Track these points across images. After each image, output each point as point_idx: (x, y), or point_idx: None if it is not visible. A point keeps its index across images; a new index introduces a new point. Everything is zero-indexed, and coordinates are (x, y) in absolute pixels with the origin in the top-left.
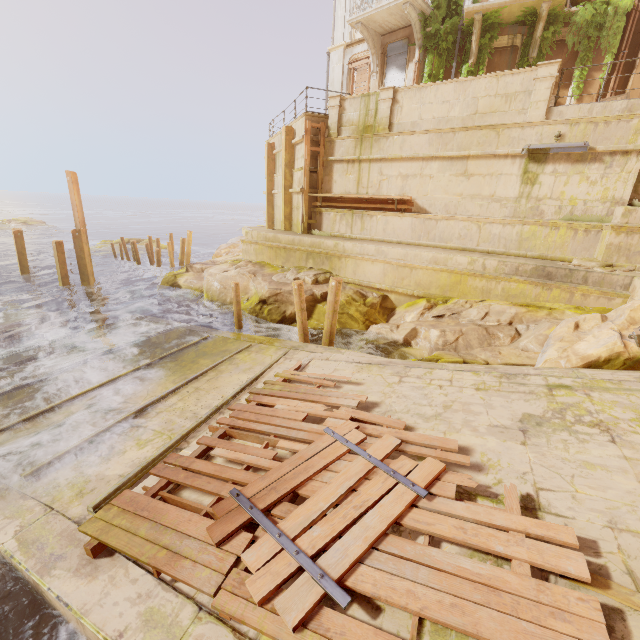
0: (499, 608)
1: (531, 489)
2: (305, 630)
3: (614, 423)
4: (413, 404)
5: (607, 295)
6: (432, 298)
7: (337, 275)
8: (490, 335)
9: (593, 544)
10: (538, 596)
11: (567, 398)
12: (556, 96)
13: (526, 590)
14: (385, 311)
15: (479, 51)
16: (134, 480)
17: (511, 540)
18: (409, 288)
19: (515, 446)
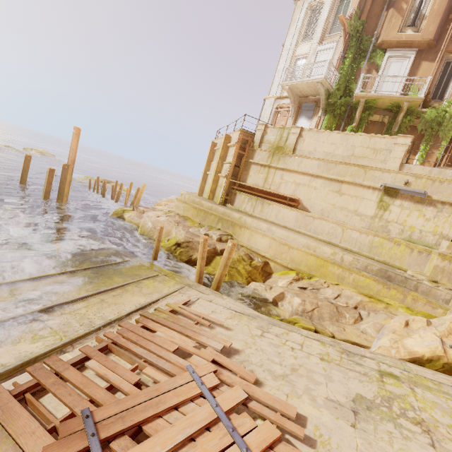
0: None
1: None
2: None
3: (434, 425)
4: (267, 359)
5: (432, 304)
6: (300, 273)
7: (236, 238)
8: (339, 313)
9: None
10: None
11: (395, 388)
12: (408, 157)
13: None
14: (264, 273)
15: (360, 120)
16: (11, 373)
17: None
18: (285, 261)
19: (346, 426)
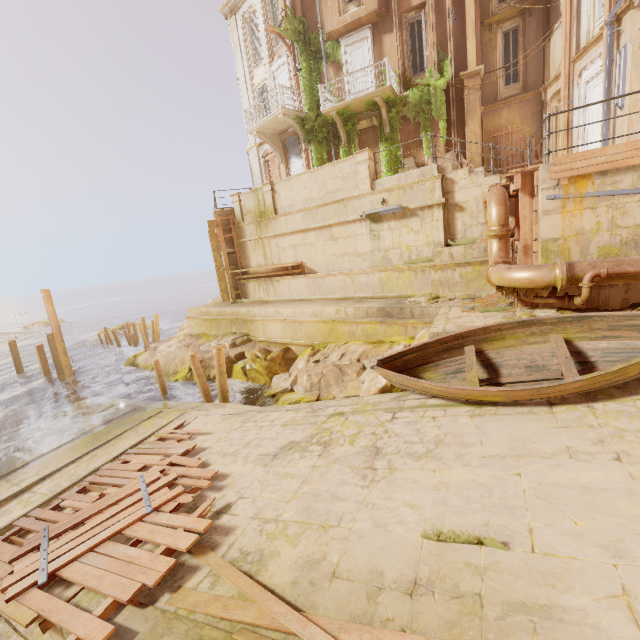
0: (121, 573)
1: (236, 499)
2: (14, 601)
3: (337, 440)
4: (228, 445)
5: (428, 325)
6: (317, 345)
7: (253, 336)
8: (342, 373)
9: (231, 530)
10: (148, 563)
11: (330, 423)
12: (375, 172)
13: (146, 561)
14: (287, 362)
15: (348, 135)
16: (4, 531)
17: (170, 533)
18: (302, 339)
19: (258, 468)
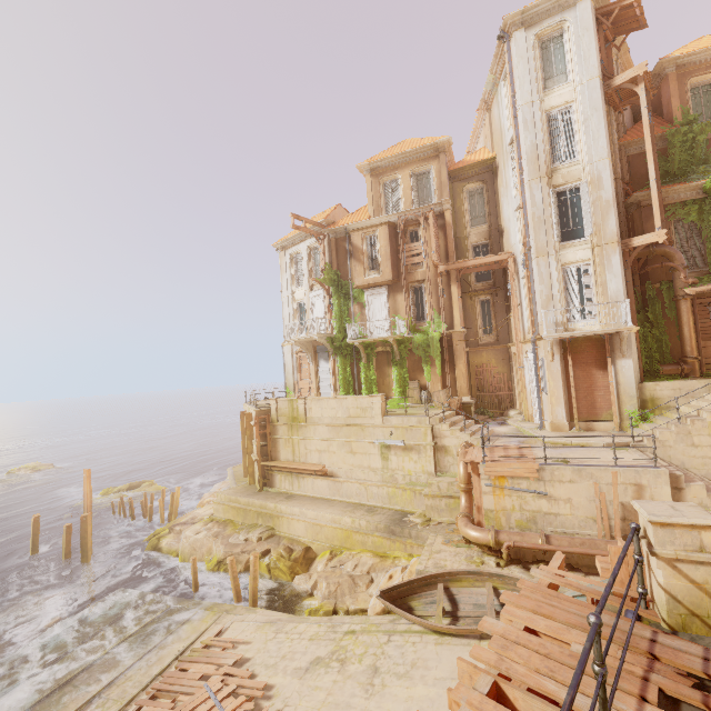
0: None
1: (283, 706)
2: None
3: (350, 658)
4: (268, 657)
5: (421, 546)
6: (334, 549)
7: (278, 530)
8: (355, 584)
9: None
10: None
11: (346, 641)
12: (386, 411)
13: None
14: (308, 561)
15: (367, 355)
16: None
17: None
18: (322, 541)
19: (295, 681)
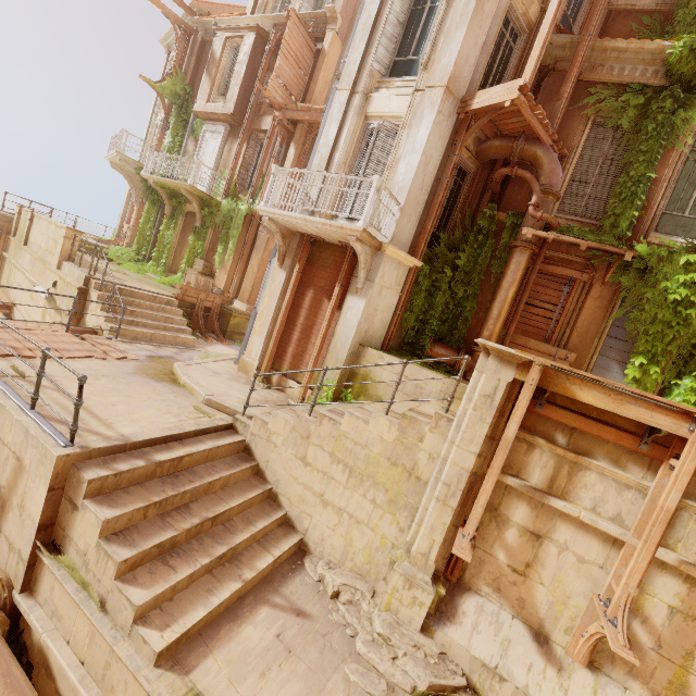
0: None
1: None
2: None
3: None
4: None
5: None
6: None
7: None
8: None
9: None
10: None
11: None
12: (70, 253)
13: None
14: None
15: (175, 209)
16: None
17: None
18: None
19: None
